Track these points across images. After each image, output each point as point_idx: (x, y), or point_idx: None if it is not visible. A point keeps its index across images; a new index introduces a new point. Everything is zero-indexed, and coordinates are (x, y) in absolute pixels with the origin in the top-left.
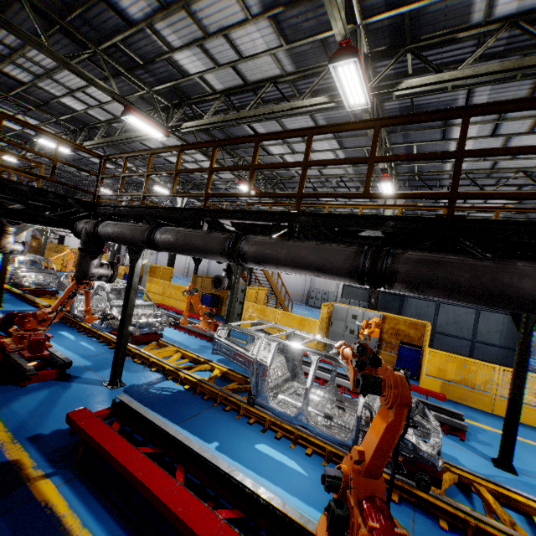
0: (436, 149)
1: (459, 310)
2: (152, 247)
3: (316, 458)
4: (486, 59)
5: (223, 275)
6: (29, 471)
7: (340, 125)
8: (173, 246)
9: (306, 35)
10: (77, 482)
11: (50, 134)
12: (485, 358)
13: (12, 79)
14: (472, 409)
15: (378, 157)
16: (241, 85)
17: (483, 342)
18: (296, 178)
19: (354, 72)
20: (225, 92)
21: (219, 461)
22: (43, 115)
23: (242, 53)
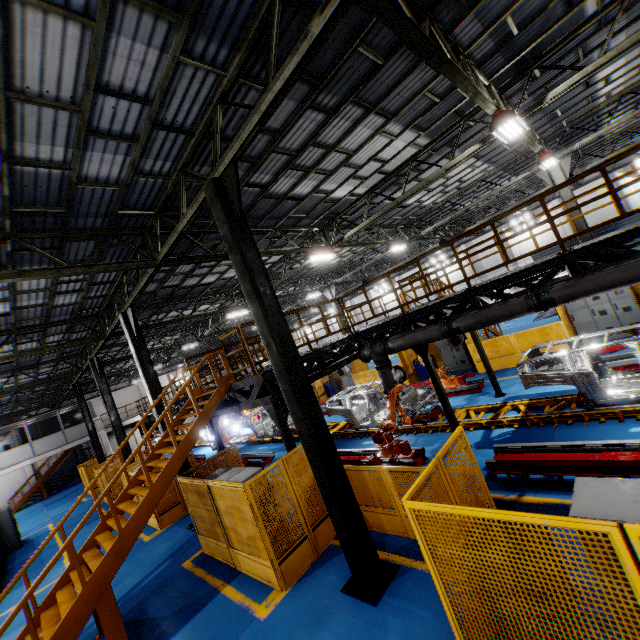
0: (582, 97)
1: None
2: (454, 335)
3: None
4: (611, 23)
5: None
6: (506, 498)
7: (565, 182)
8: (476, 326)
9: (439, 116)
10: (542, 491)
11: (315, 305)
12: None
13: (205, 285)
14: None
15: (616, 188)
16: (383, 178)
17: None
18: (433, 209)
19: (512, 123)
20: (371, 191)
21: (625, 441)
22: (216, 297)
23: (385, 159)
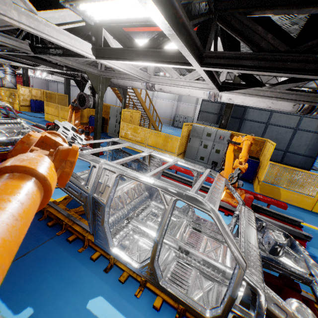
0: None
1: (281, 130)
2: None
3: (166, 312)
4: None
5: (88, 94)
6: None
7: None
8: None
9: None
10: None
11: None
12: (291, 163)
13: None
14: (296, 208)
15: None
16: None
17: (293, 152)
18: None
19: None
20: None
21: None
22: None
23: None
